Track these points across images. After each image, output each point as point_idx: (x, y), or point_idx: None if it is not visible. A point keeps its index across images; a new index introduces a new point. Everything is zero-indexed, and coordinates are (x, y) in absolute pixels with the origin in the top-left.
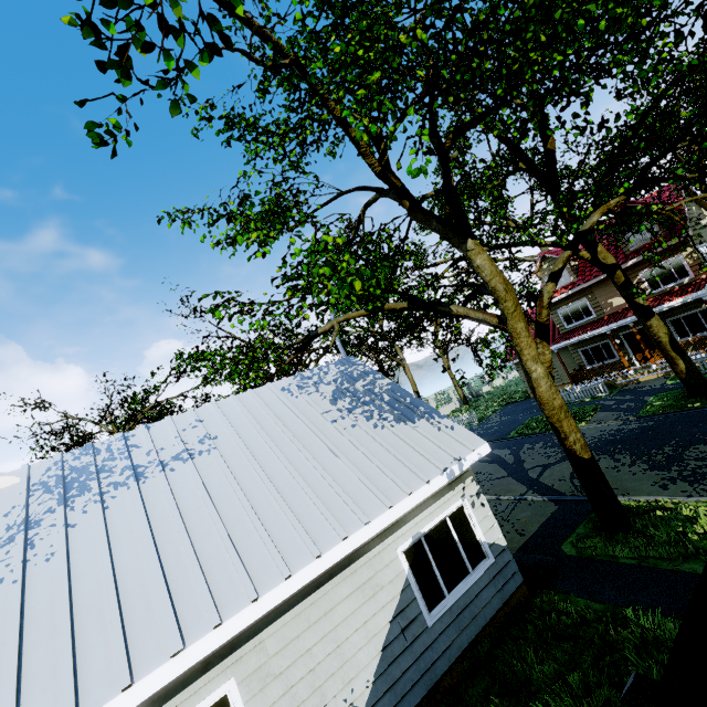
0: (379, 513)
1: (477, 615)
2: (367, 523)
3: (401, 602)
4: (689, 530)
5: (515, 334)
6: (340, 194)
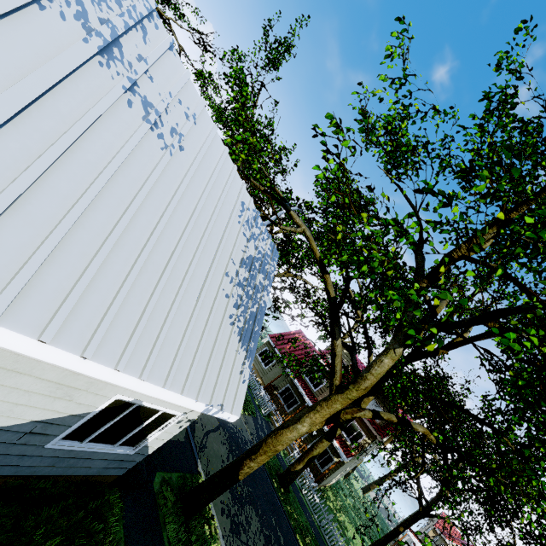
0: (156, 381)
1: (74, 467)
2: (142, 378)
3: (61, 419)
4: None
5: (331, 403)
6: (415, 210)
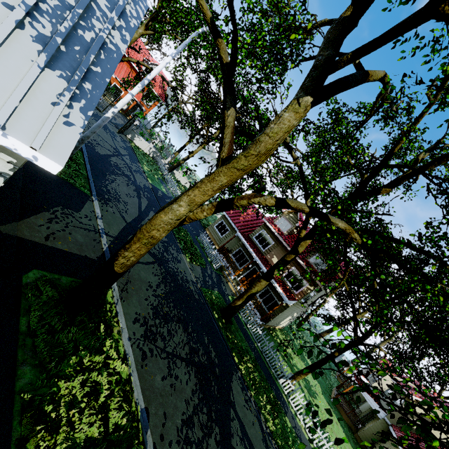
0: None
1: None
2: None
3: None
4: (81, 355)
5: (213, 176)
6: None
